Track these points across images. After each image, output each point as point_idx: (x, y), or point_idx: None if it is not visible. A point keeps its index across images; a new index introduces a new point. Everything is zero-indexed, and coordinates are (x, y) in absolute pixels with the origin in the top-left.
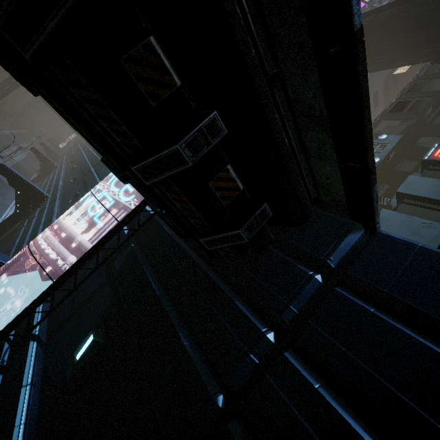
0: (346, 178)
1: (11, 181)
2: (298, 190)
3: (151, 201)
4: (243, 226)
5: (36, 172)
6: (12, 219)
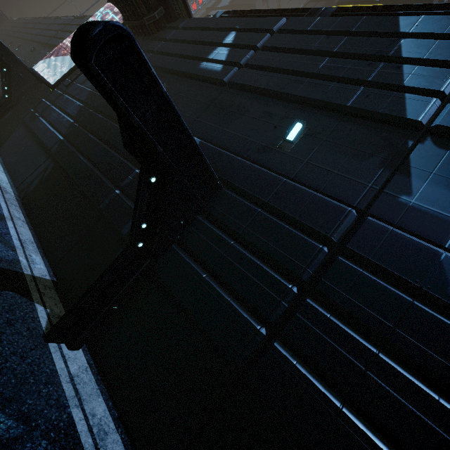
0: (183, 1)
1: None
2: (171, 5)
3: (129, 2)
4: (156, 12)
5: None
6: None
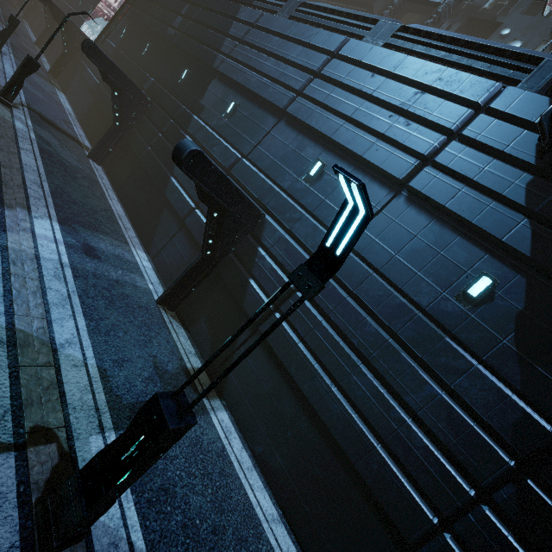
0: None
1: None
2: None
3: None
4: None
5: (16, 6)
6: (47, 33)
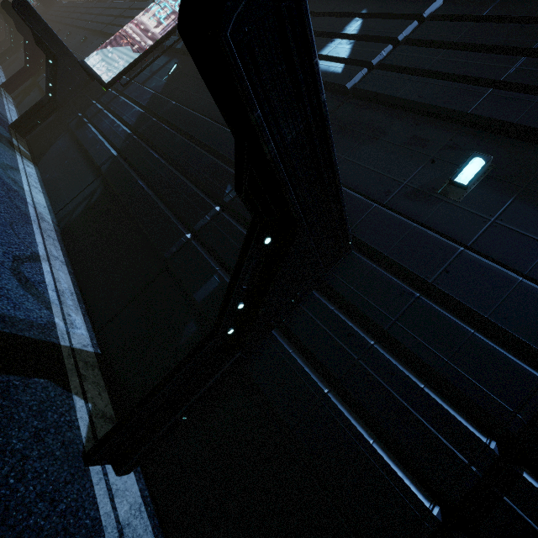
0: None
1: (19, 25)
2: None
3: None
4: None
5: None
6: (23, 74)
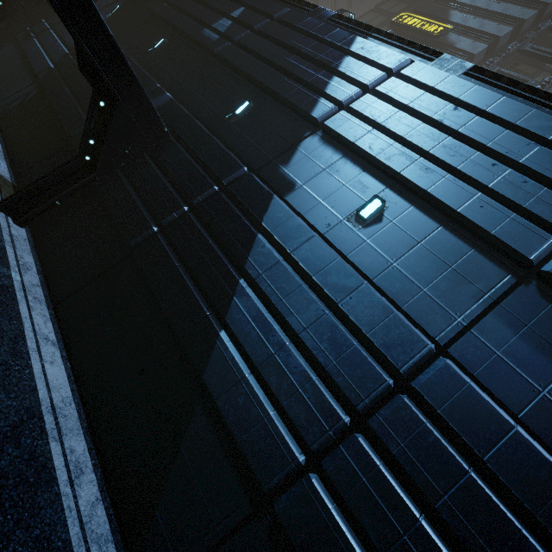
0: None
1: None
2: None
3: None
4: None
5: None
6: None
